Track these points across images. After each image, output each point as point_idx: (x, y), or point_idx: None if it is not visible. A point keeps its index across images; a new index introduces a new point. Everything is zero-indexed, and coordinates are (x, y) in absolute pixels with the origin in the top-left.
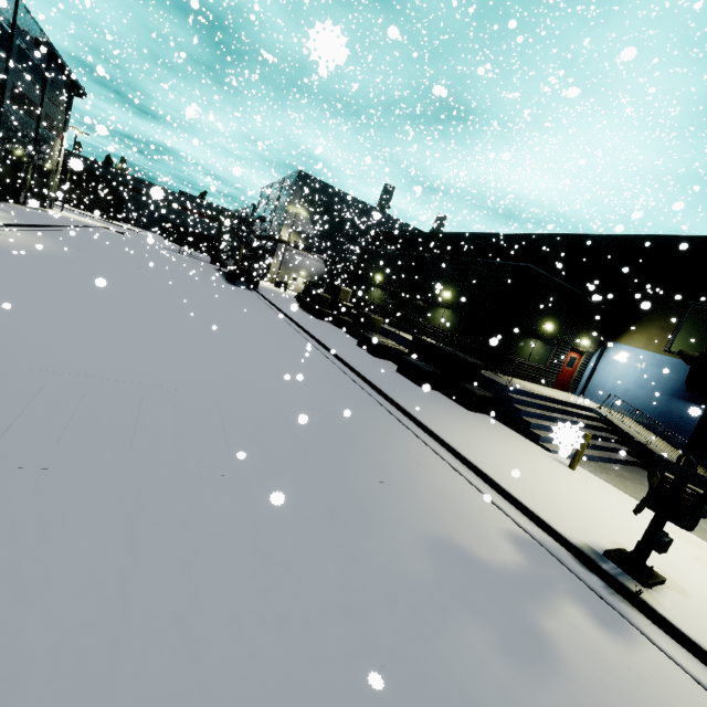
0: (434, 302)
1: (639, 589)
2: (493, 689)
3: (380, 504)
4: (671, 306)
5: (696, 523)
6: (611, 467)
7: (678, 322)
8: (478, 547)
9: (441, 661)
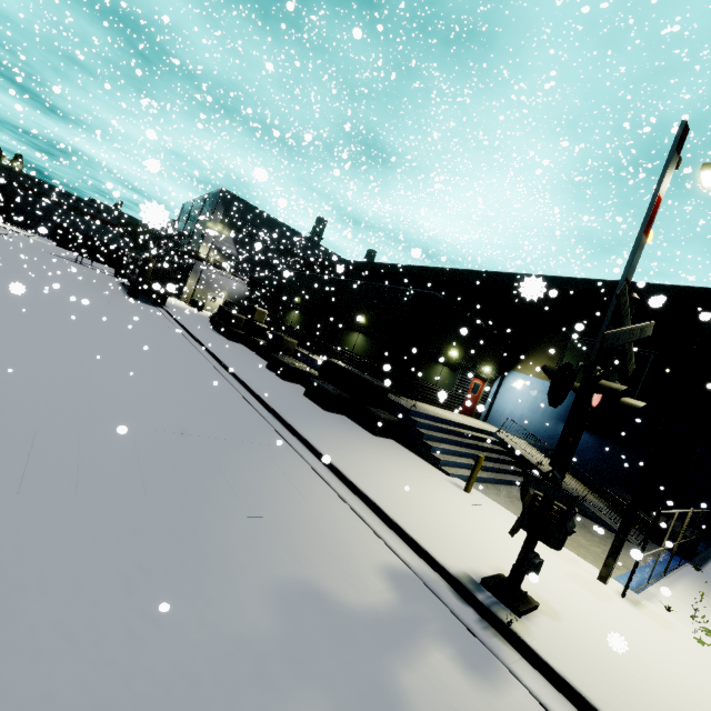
0: (349, 326)
1: (510, 619)
2: None
3: (229, 545)
4: (555, 338)
5: (563, 541)
6: (506, 489)
7: (562, 352)
8: (344, 589)
9: None
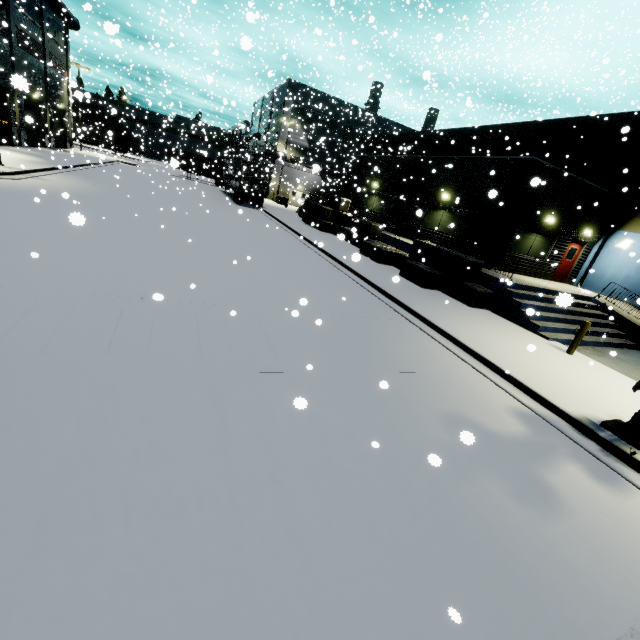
0: (432, 205)
1: (633, 451)
2: (509, 522)
3: (402, 390)
4: None
5: None
6: (607, 351)
7: None
8: (488, 421)
9: (466, 503)
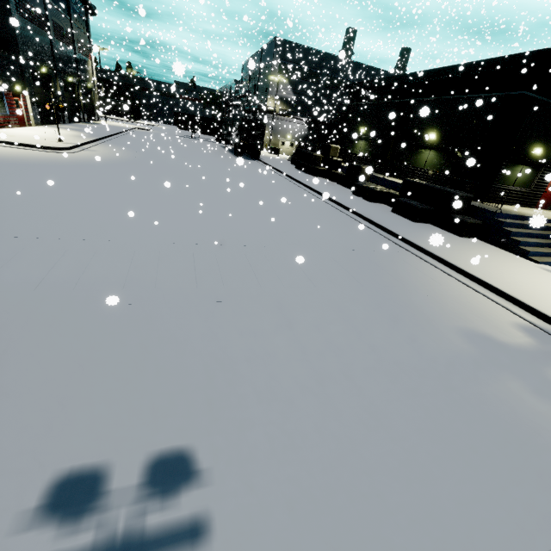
0: (419, 145)
1: None
2: (533, 411)
3: (421, 310)
4: None
5: None
6: None
7: None
8: (498, 334)
9: (495, 396)
